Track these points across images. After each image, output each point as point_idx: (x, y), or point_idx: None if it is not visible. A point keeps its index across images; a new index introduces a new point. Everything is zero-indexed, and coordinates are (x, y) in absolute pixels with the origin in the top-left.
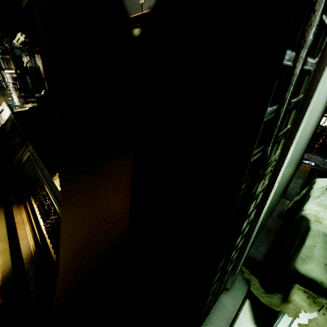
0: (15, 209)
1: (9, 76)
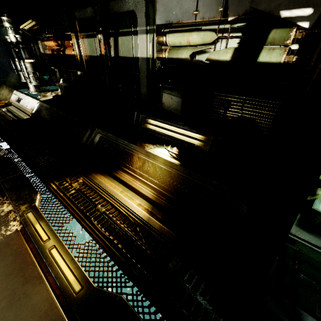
0: (116, 174)
1: (30, 66)
